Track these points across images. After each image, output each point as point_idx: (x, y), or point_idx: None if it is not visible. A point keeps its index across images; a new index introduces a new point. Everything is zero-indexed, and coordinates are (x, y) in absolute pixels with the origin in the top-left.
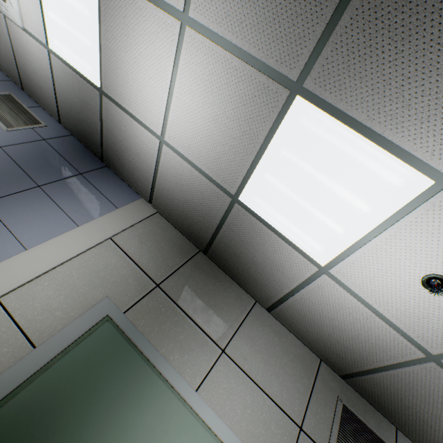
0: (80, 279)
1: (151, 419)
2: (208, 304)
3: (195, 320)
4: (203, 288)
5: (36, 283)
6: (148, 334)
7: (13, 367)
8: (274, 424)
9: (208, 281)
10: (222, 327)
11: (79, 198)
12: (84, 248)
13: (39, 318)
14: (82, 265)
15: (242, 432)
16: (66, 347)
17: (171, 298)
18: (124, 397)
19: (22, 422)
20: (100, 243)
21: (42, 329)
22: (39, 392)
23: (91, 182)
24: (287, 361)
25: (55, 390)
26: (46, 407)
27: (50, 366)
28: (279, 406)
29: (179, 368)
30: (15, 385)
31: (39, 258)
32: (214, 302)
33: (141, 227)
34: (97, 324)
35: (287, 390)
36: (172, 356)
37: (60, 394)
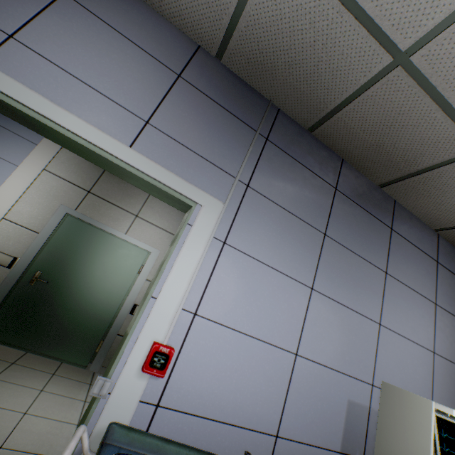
0: (41, 199)
1: (107, 246)
2: (124, 196)
3: (118, 205)
4: (118, 188)
5: (17, 206)
6: (93, 217)
7: (34, 242)
8: (166, 238)
9: (120, 182)
10: (134, 205)
11: (3, 143)
12: (31, 180)
13: (32, 222)
14: (36, 191)
15: (151, 243)
16: (54, 230)
17: (100, 197)
18: (92, 242)
19: (52, 257)
20: (39, 175)
21: (37, 226)
22: (52, 247)
23: (2, 126)
24: (173, 214)
25: (59, 245)
26: (59, 251)
27: (51, 238)
28: (168, 232)
29: (115, 227)
30: (40, 247)
31: (9, 193)
32: (127, 194)
33: (62, 156)
34: (64, 218)
35: (173, 225)
36: (110, 224)
37: (62, 246)
